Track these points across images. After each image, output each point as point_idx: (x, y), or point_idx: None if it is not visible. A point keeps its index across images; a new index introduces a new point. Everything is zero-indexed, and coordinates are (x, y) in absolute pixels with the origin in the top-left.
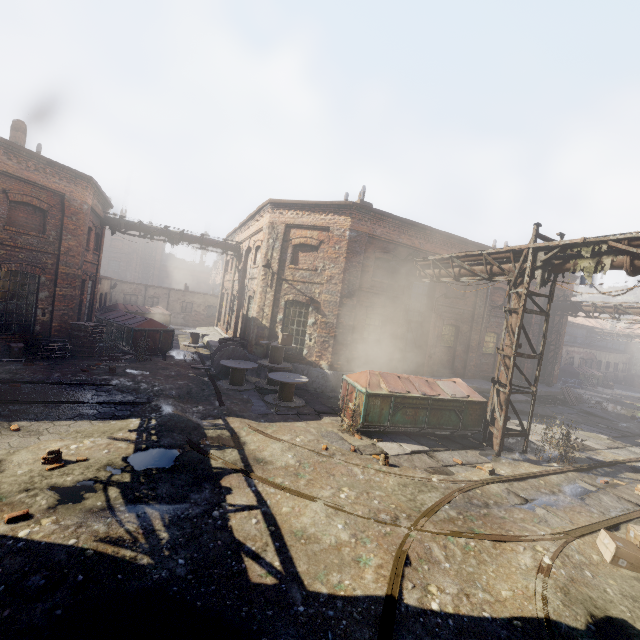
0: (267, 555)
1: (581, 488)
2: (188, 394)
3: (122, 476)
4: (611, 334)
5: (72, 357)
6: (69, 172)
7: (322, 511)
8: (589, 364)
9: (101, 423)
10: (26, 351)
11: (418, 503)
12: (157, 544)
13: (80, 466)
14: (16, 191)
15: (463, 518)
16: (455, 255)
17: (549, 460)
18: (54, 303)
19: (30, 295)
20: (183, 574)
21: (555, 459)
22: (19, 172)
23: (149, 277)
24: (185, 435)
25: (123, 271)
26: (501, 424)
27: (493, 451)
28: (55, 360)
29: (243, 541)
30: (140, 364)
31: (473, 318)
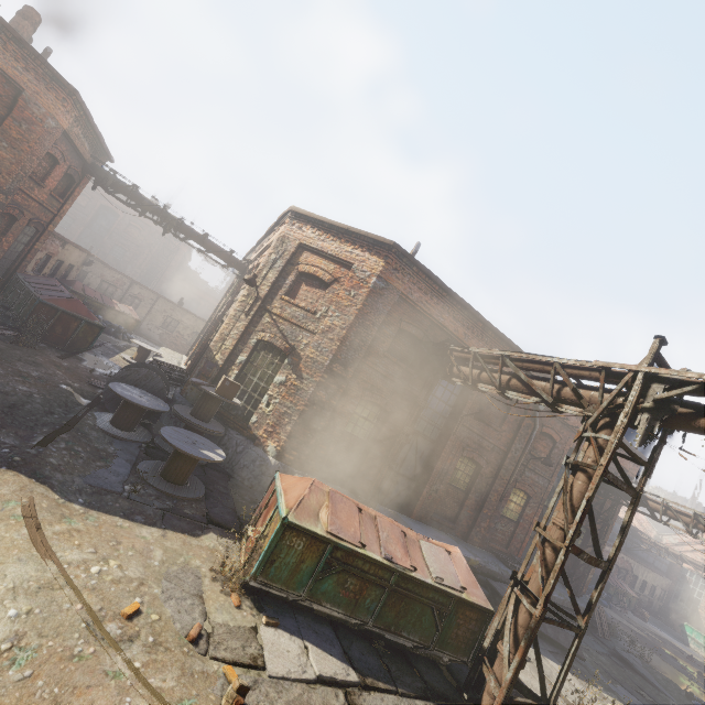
0: None
1: None
2: (9, 408)
3: None
4: (658, 547)
5: None
6: (44, 67)
7: None
8: (622, 575)
9: None
10: None
11: None
12: None
13: None
14: None
15: None
16: (510, 354)
17: None
18: None
19: None
20: None
21: None
22: None
23: (152, 280)
24: None
25: (125, 262)
26: (508, 677)
27: None
28: None
29: None
30: (9, 346)
31: (503, 461)
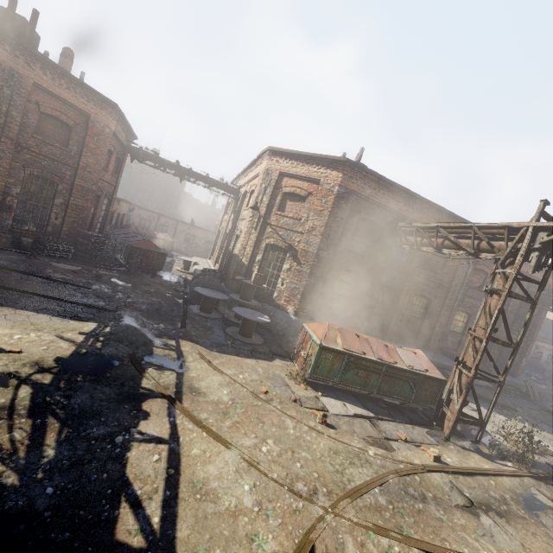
0: (150, 505)
1: (537, 500)
2: (157, 311)
3: (43, 376)
4: None
5: (74, 260)
6: (97, 96)
7: (234, 463)
8: None
9: (60, 320)
10: (37, 247)
11: (345, 477)
12: (36, 462)
13: (9, 357)
14: (47, 104)
15: (393, 509)
16: (442, 224)
17: (503, 457)
18: (67, 210)
19: (47, 199)
20: (42, 508)
21: (510, 458)
22: (52, 87)
23: (166, 209)
24: (132, 348)
25: (146, 200)
26: (457, 408)
27: (442, 433)
28: (57, 259)
29: (132, 480)
30: (128, 277)
31: (447, 294)
